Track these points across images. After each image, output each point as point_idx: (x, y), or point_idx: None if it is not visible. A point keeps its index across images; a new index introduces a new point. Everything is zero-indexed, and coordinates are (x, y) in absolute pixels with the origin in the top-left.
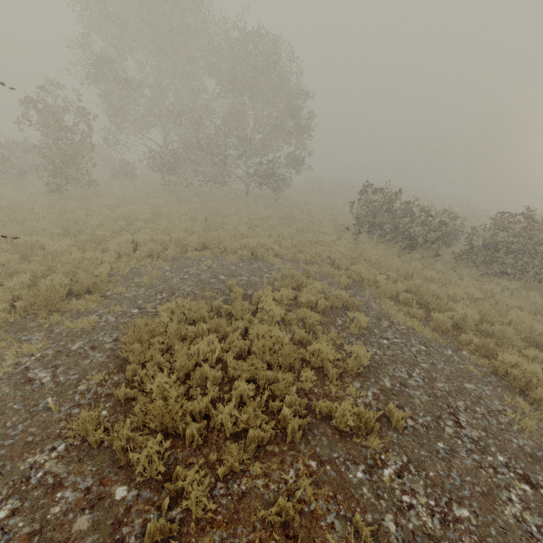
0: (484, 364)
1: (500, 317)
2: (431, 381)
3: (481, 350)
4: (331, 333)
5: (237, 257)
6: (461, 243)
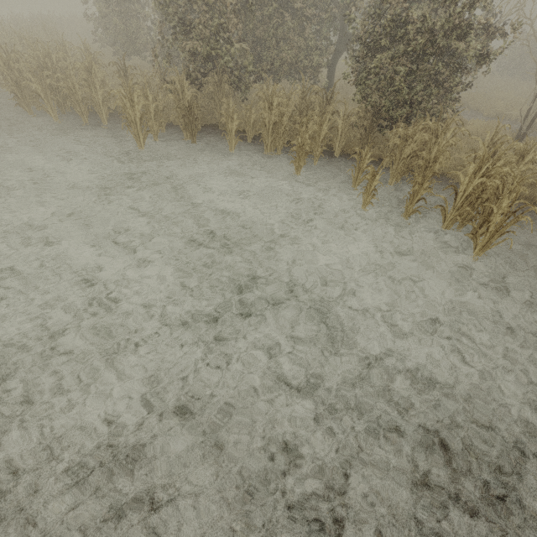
0: None
1: None
2: None
3: None
4: None
5: None
6: None
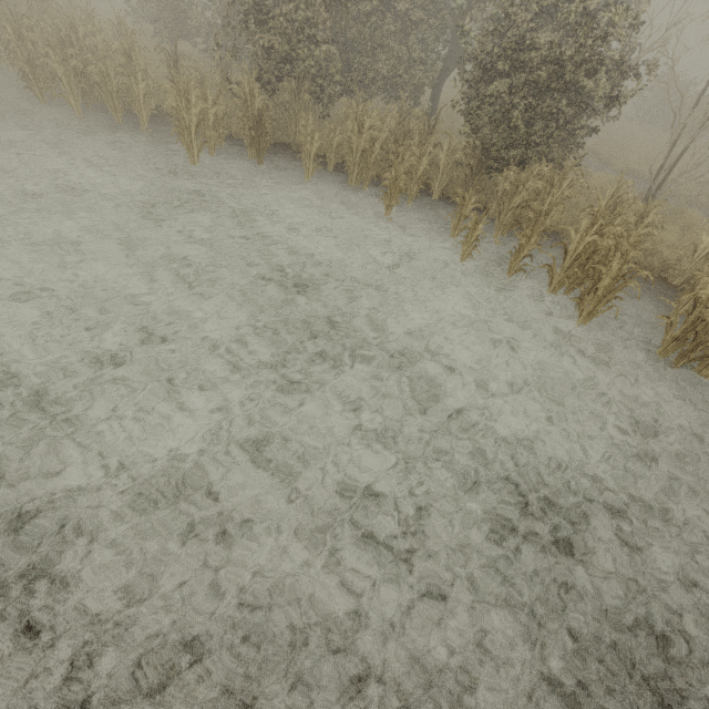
0: None
1: None
2: None
3: None
4: None
5: None
6: None
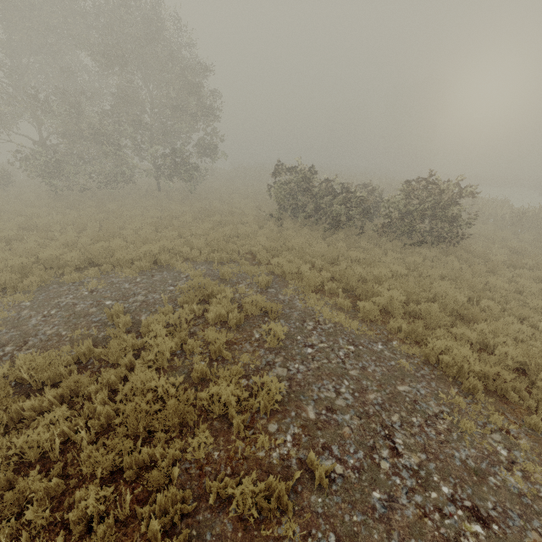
0: (415, 353)
1: (425, 292)
2: (362, 394)
3: (411, 336)
4: (243, 355)
5: (135, 270)
6: (381, 217)
